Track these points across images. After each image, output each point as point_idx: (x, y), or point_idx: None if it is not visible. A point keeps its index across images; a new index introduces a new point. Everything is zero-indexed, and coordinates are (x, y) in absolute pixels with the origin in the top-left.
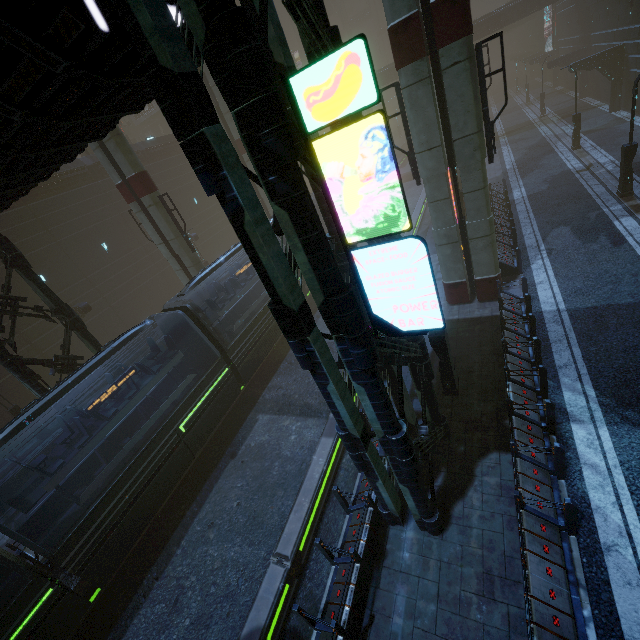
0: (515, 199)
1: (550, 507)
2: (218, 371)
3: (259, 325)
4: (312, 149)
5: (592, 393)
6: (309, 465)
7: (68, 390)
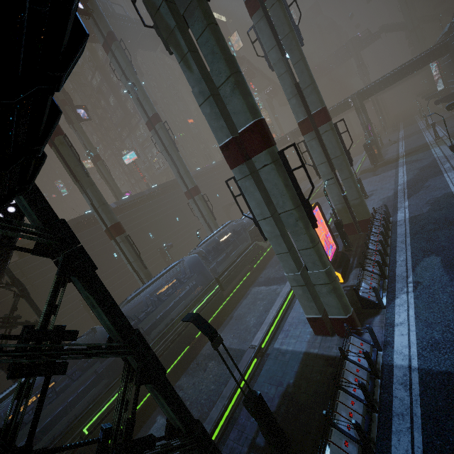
0: (398, 220)
1: None
2: None
3: (173, 331)
4: None
5: None
6: None
7: (6, 398)
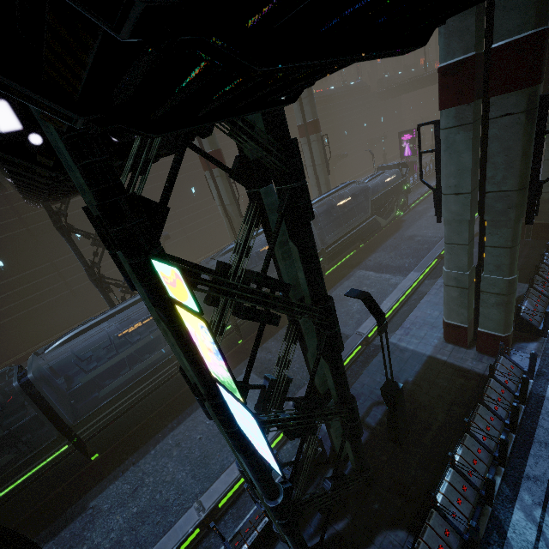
0: None
1: None
2: None
3: None
4: (175, 306)
5: None
6: None
7: (112, 316)
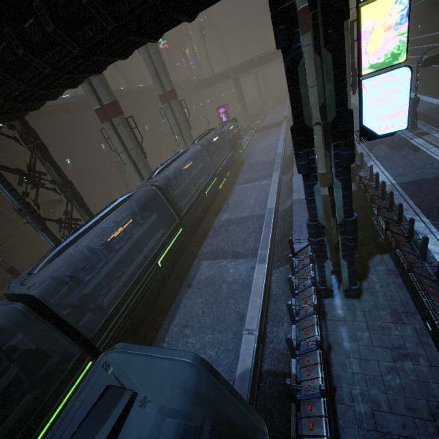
0: None
1: (429, 266)
2: (177, 229)
3: (197, 204)
4: (359, 12)
5: (426, 220)
6: (253, 280)
7: (90, 229)
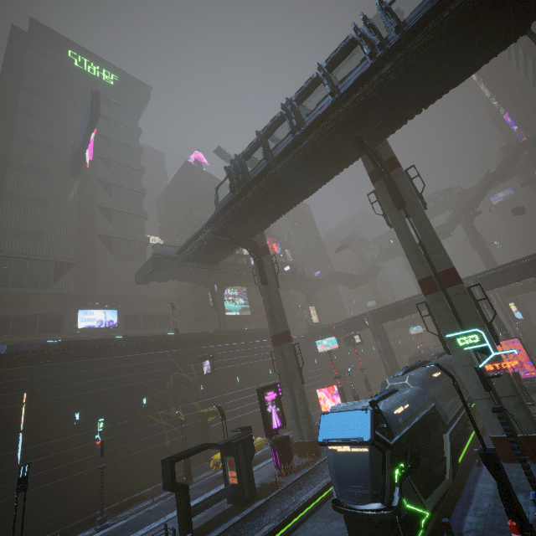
0: None
1: None
2: None
3: None
4: (510, 307)
5: None
6: None
7: None
